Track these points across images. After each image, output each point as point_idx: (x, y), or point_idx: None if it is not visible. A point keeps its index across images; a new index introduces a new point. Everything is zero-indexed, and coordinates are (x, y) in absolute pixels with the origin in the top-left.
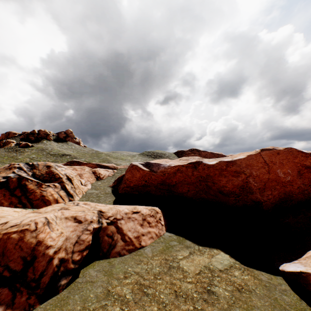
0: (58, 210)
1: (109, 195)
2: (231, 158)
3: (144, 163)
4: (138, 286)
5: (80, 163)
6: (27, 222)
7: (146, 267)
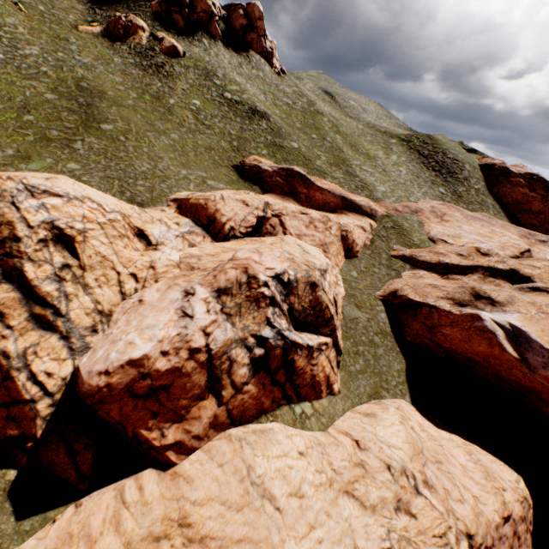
0: (392, 508)
1: (389, 342)
2: None
3: (510, 327)
4: None
5: (308, 183)
6: None
7: None
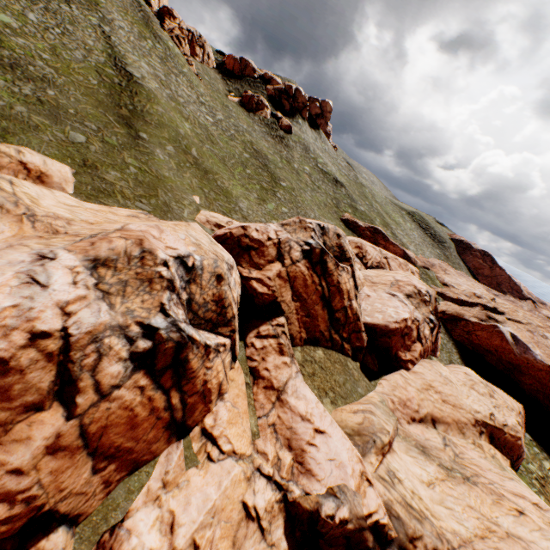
0: (488, 396)
1: (447, 338)
2: None
3: (509, 332)
4: (540, 484)
5: (386, 238)
6: (512, 426)
7: (534, 468)
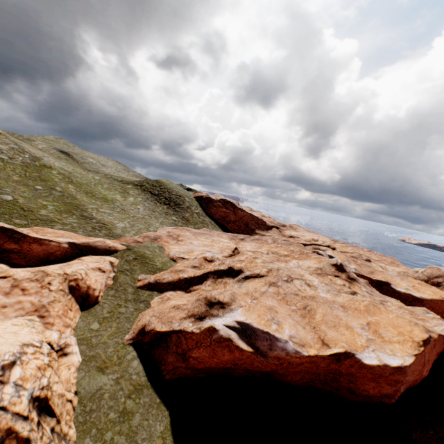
0: None
1: (147, 396)
2: (401, 363)
3: (239, 325)
4: None
5: (18, 236)
6: None
7: None
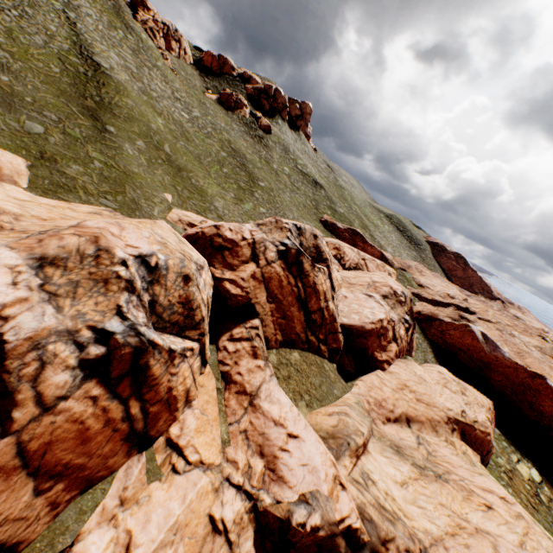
0: (460, 393)
1: (422, 338)
2: None
3: (480, 331)
4: (508, 477)
5: (364, 240)
6: (482, 423)
7: (502, 461)
